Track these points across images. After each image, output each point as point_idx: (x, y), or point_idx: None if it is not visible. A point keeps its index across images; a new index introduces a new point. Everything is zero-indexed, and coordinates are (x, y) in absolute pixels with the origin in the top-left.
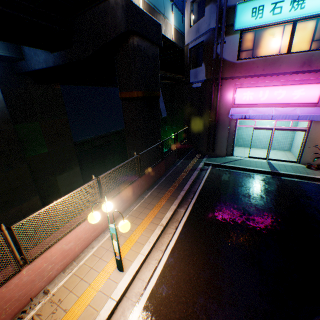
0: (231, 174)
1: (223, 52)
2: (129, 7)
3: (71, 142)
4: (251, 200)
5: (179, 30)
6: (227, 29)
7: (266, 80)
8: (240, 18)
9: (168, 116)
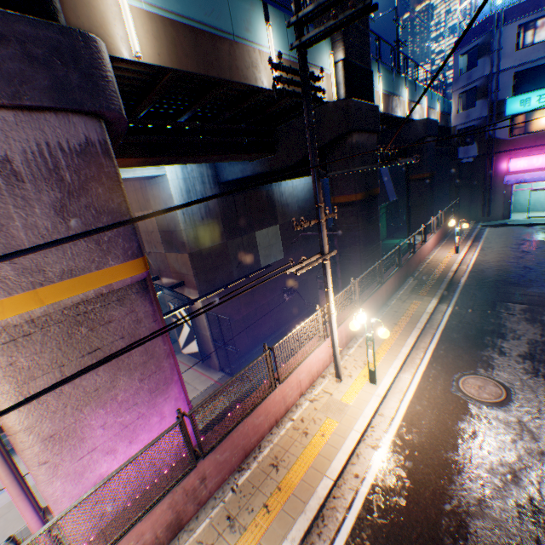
0: (509, 229)
1: (494, 133)
2: (427, 123)
3: (327, 228)
4: (529, 236)
5: (441, 112)
6: (498, 116)
7: (537, 150)
8: (509, 108)
9: (400, 199)
